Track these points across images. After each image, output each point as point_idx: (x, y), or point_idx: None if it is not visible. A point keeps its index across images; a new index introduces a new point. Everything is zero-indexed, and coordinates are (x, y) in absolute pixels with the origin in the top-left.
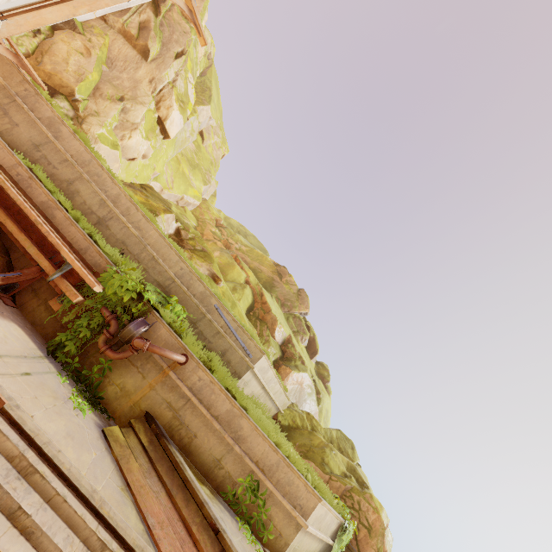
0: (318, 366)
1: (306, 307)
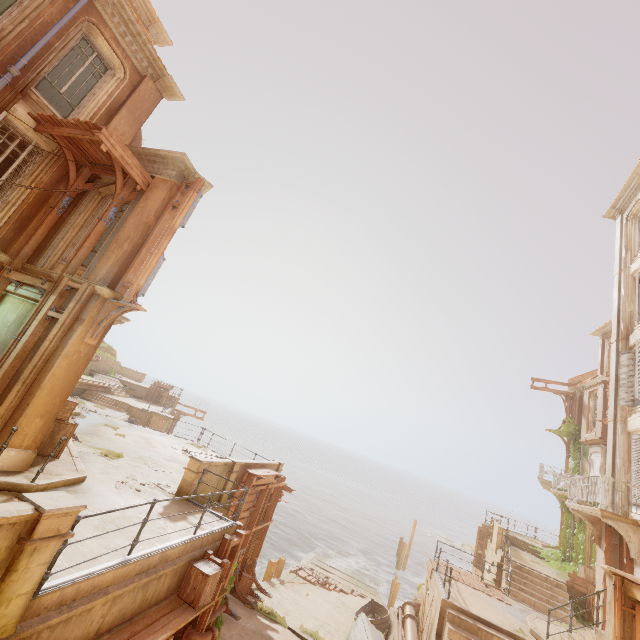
0: None
1: None
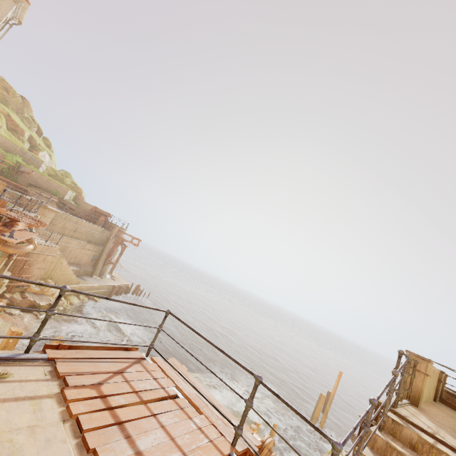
0: (44, 140)
1: (31, 111)
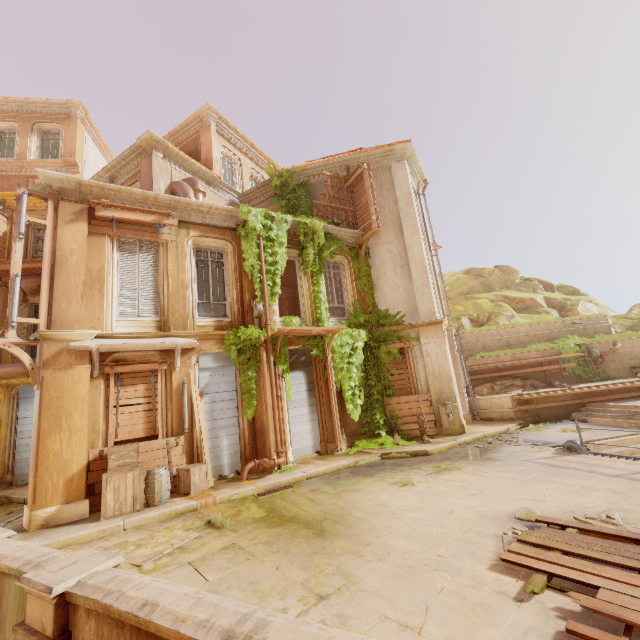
0: (560, 291)
1: (516, 272)
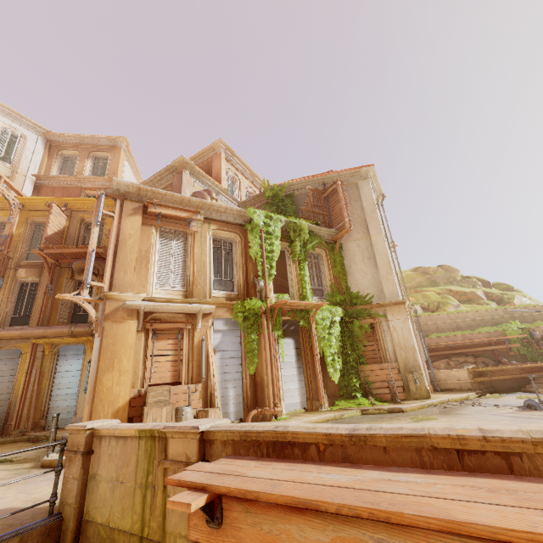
0: (496, 287)
1: (457, 271)
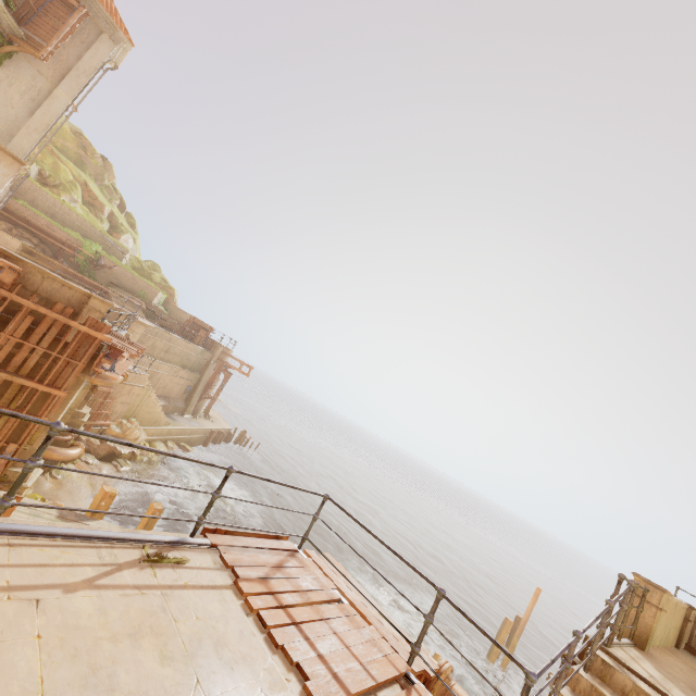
0: (127, 217)
1: (114, 178)
